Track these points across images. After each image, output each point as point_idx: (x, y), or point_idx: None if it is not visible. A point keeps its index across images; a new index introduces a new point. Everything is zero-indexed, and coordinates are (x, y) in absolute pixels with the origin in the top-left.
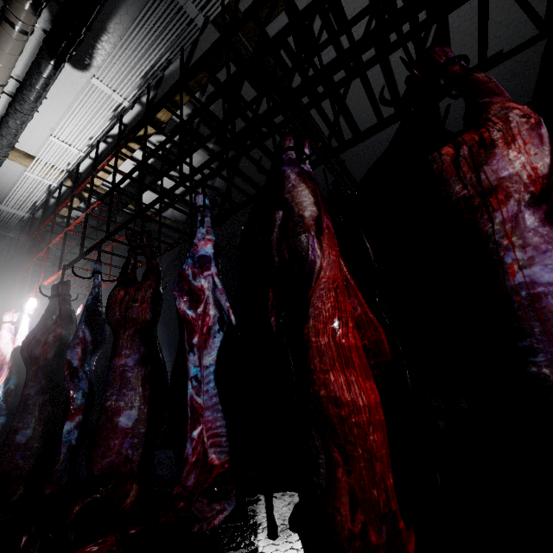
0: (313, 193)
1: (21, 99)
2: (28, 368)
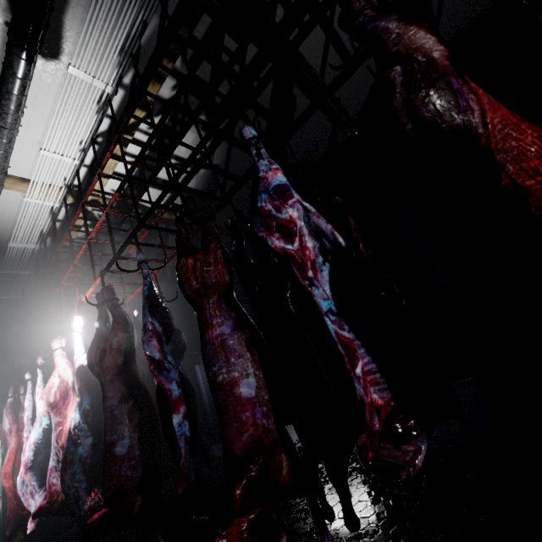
0: (431, 34)
1: (1, 113)
2: (103, 380)
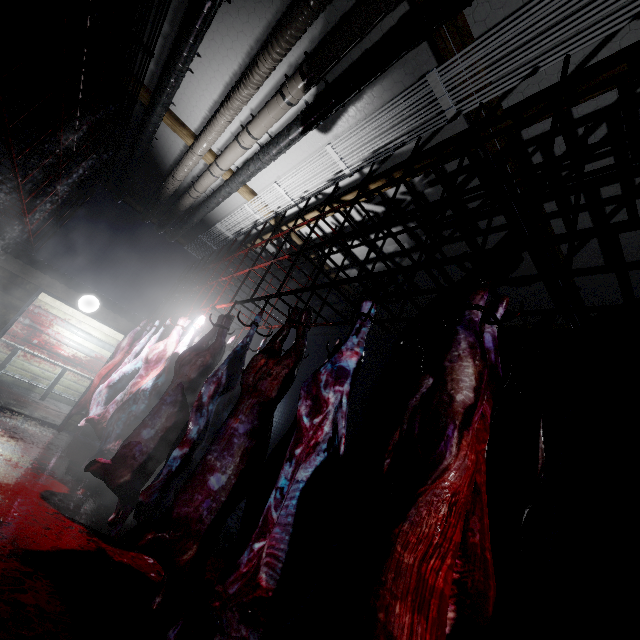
0: (478, 377)
1: (266, 152)
2: (175, 378)
